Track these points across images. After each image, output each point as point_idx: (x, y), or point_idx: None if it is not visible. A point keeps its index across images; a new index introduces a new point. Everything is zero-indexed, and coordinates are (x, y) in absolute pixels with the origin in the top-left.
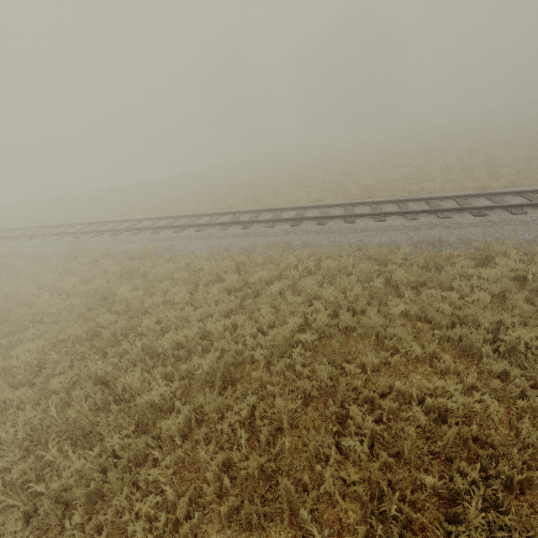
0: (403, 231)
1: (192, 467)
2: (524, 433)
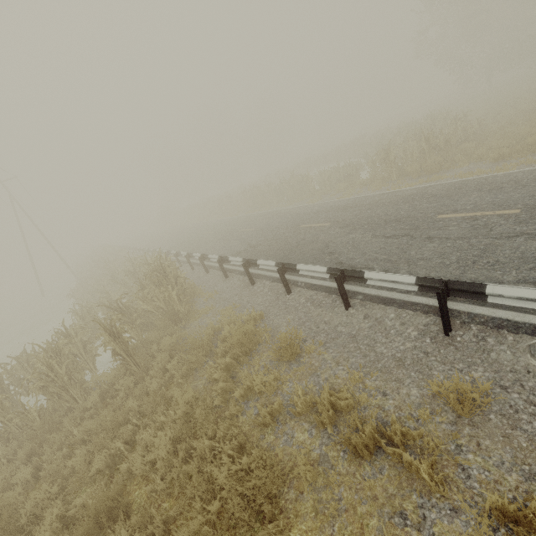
0: None
1: None
2: None
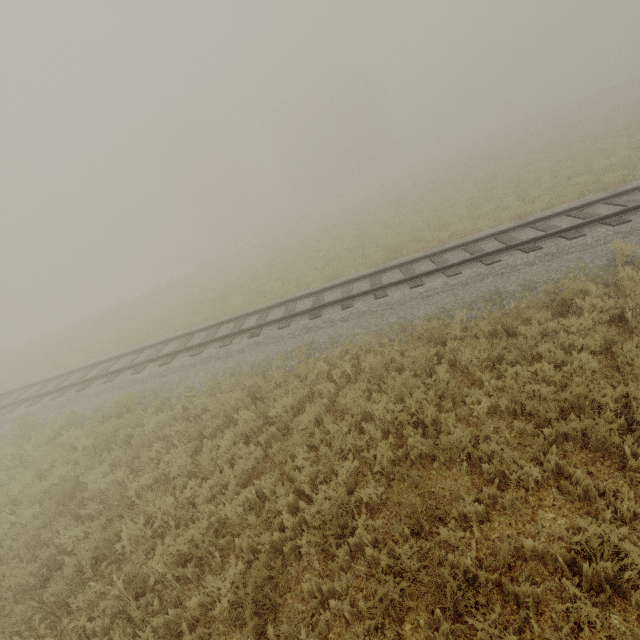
0: (450, 292)
1: None
2: None
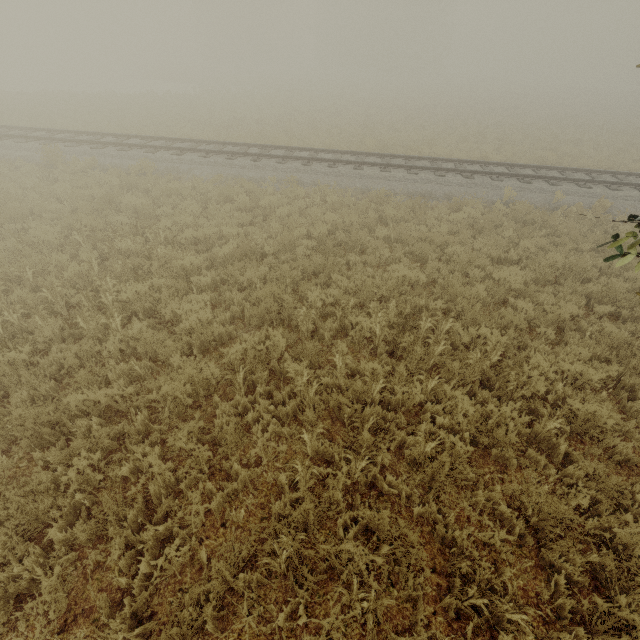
0: (403, 183)
1: (220, 306)
2: (436, 293)
